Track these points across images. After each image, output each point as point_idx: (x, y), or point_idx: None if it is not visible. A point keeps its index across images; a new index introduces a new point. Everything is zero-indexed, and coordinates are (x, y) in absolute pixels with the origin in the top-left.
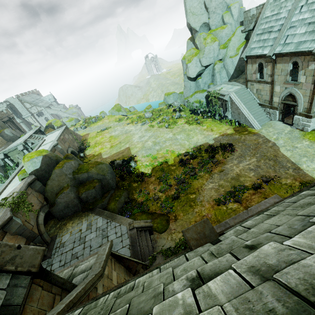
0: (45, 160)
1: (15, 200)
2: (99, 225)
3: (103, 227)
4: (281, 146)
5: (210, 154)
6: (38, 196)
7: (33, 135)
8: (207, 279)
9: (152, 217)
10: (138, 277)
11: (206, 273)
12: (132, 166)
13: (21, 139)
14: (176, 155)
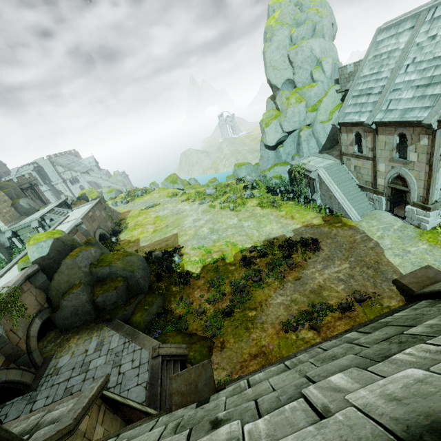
0: (56, 244)
1: (2, 298)
2: (113, 346)
3: (117, 349)
4: (387, 248)
5: (285, 252)
6: (38, 294)
7: (55, 208)
8: None
9: (190, 340)
10: None
11: None
12: (175, 260)
13: (39, 213)
14: (238, 250)
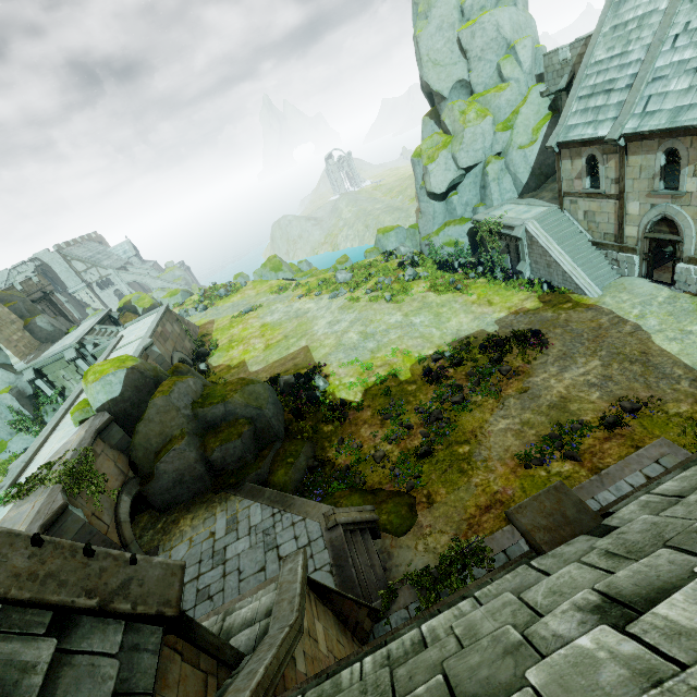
0: (131, 378)
1: (72, 467)
2: (256, 521)
3: (264, 525)
4: (655, 331)
5: (492, 354)
6: (117, 458)
7: (96, 326)
8: (642, 603)
9: (376, 499)
10: (419, 620)
11: (629, 592)
12: (318, 386)
13: (72, 337)
14: (415, 360)
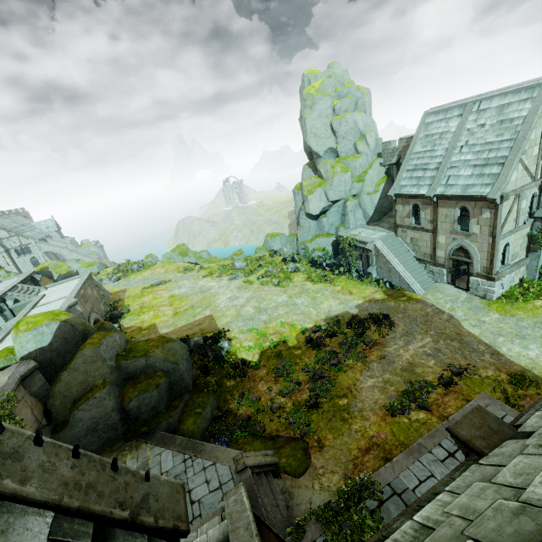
0: (62, 330)
1: None
2: (167, 468)
3: (175, 470)
4: (462, 319)
5: (356, 329)
6: (34, 405)
7: (19, 285)
8: None
9: (275, 444)
10: (406, 515)
11: None
12: (223, 347)
13: None
14: (299, 331)
